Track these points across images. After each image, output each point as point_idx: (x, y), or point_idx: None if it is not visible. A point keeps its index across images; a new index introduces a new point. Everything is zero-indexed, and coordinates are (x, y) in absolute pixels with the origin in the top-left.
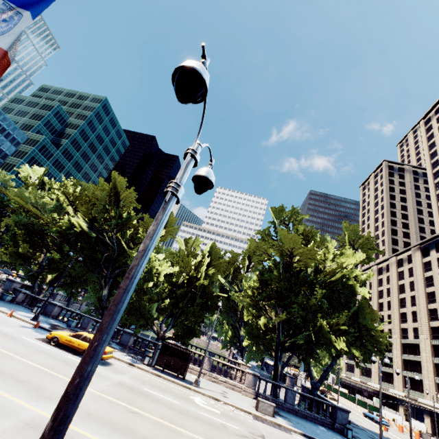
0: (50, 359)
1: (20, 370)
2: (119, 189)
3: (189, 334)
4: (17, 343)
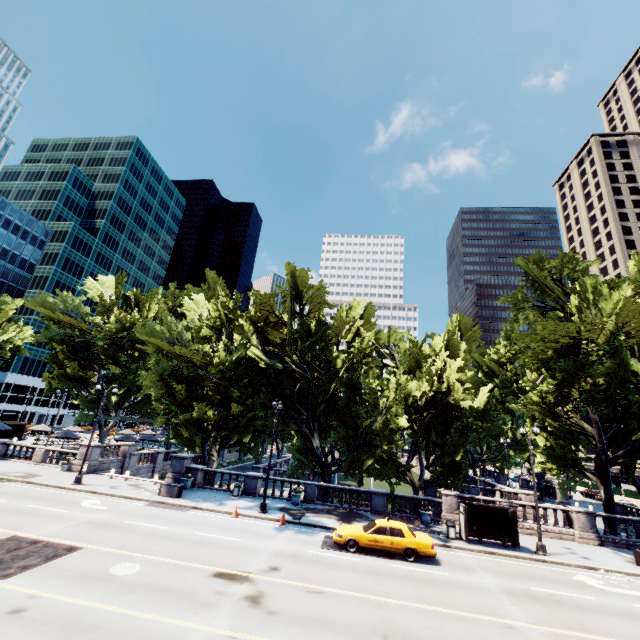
0: (399, 582)
1: (436, 628)
2: (300, 288)
3: (454, 473)
4: (332, 568)
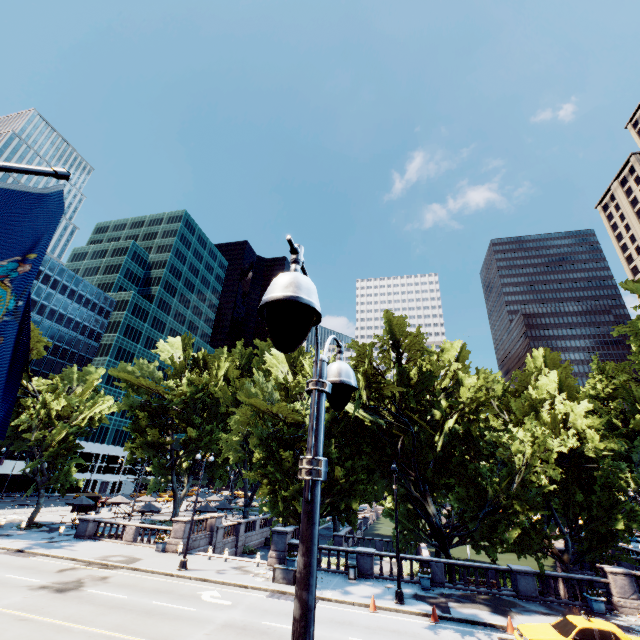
0: None
1: None
2: (398, 336)
3: (607, 542)
4: None
